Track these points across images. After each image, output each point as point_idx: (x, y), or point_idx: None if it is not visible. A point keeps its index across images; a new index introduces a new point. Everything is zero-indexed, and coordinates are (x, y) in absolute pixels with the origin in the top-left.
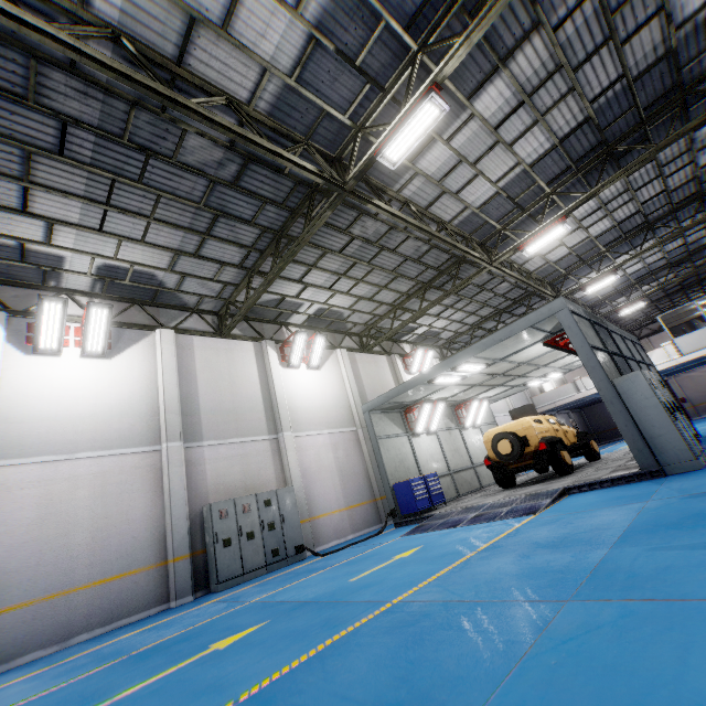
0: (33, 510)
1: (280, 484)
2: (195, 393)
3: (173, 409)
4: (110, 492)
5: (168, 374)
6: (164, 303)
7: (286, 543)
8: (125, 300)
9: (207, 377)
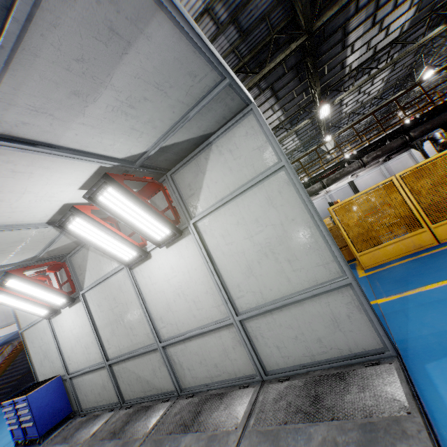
0: (363, 185)
1: (414, 163)
2: None
3: None
4: (373, 179)
5: None
6: (362, 137)
7: None
8: (354, 143)
9: None
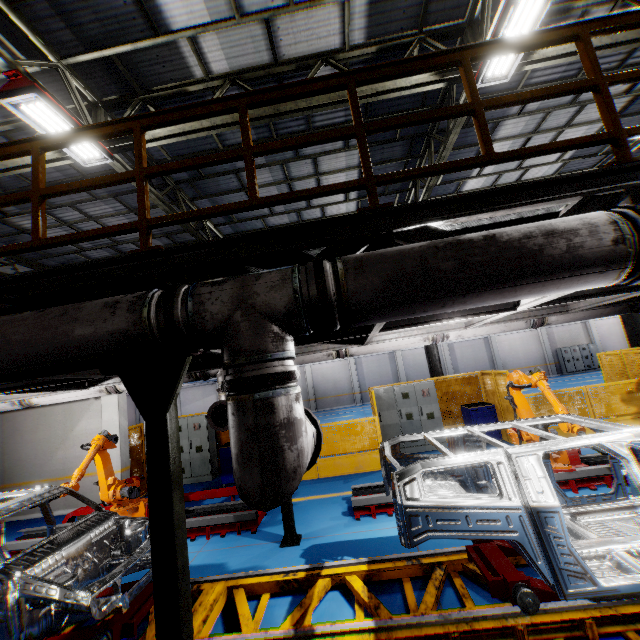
0: (507, 347)
1: (587, 341)
2: None
3: None
4: (525, 343)
5: None
6: None
7: (593, 363)
8: None
9: None
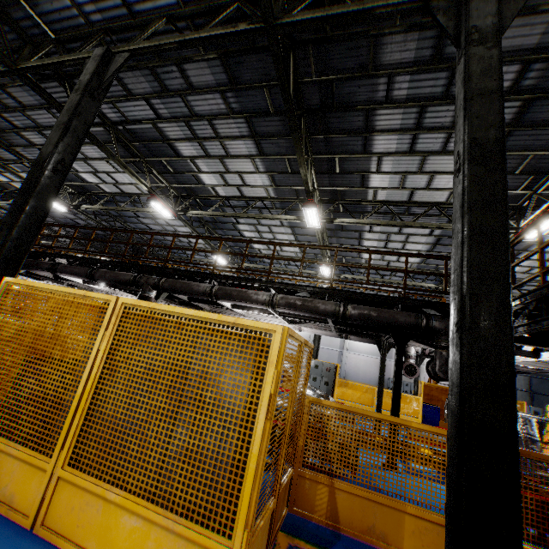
0: (353, 363)
1: None
2: None
3: None
4: (367, 365)
5: None
6: None
7: None
8: None
9: None
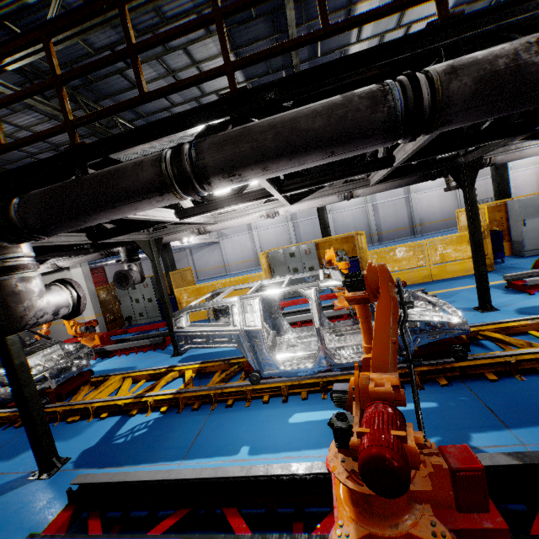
0: (425, 204)
1: None
2: None
3: None
4: (442, 199)
5: None
6: None
7: None
8: None
9: None
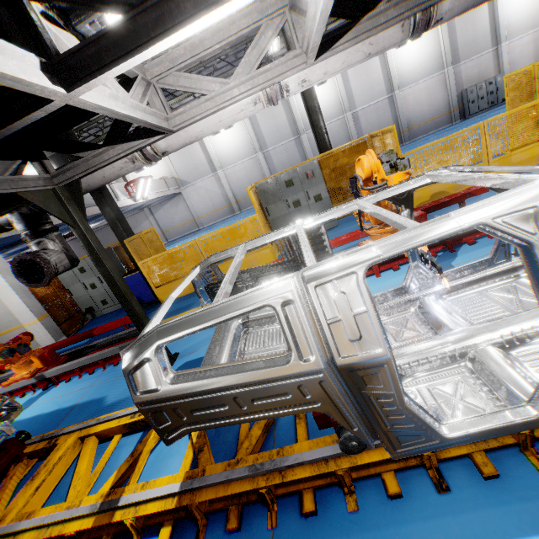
0: (412, 102)
1: (496, 73)
2: (455, 39)
3: (448, 52)
4: (430, 92)
5: (444, 35)
6: None
7: (497, 98)
8: None
9: (460, 28)
